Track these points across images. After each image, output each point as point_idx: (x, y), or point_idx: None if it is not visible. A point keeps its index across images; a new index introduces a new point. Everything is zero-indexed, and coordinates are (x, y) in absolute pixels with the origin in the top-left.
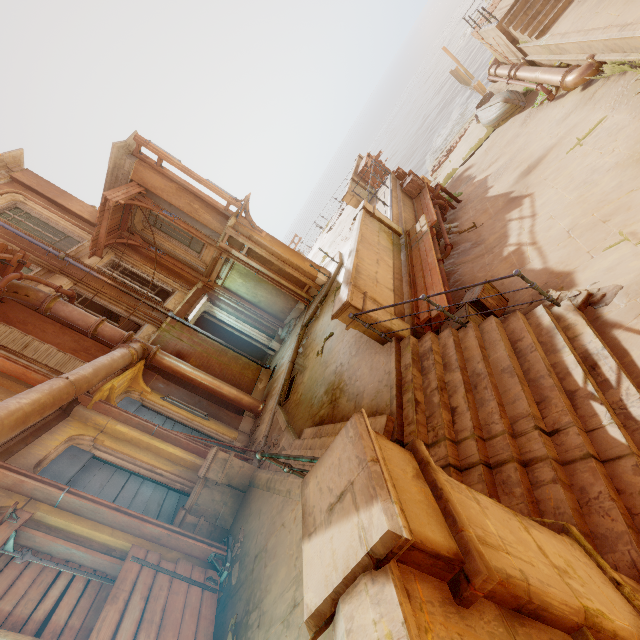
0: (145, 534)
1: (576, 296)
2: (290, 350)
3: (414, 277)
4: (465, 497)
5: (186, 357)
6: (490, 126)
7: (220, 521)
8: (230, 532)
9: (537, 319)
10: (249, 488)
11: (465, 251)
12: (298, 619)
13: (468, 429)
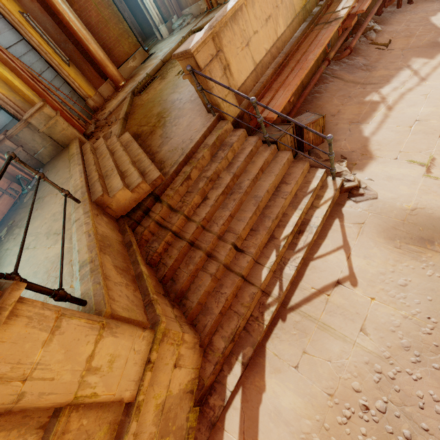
0: None
1: (349, 181)
2: (169, 48)
3: (288, 63)
4: (38, 330)
5: None
6: None
7: (38, 156)
8: (44, 167)
9: (312, 177)
10: (67, 147)
11: (353, 67)
12: (23, 256)
13: (200, 217)
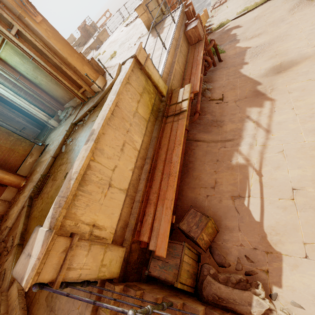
0: None
1: None
2: (57, 142)
3: (156, 162)
4: None
5: None
6: None
7: None
8: None
9: None
10: None
11: (207, 125)
12: None
13: None
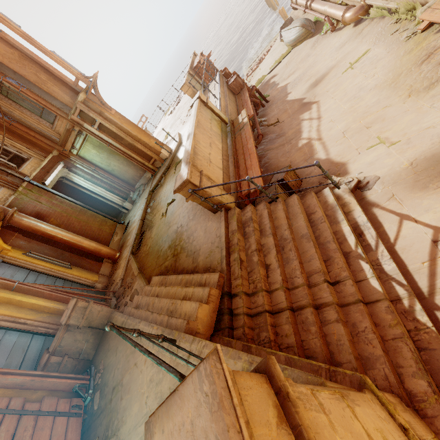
0: (7, 384)
1: (350, 182)
2: (140, 210)
3: (237, 159)
4: (315, 412)
5: (46, 217)
6: (290, 45)
7: (83, 355)
8: (92, 362)
9: (325, 198)
10: None
11: (272, 140)
12: None
13: (278, 282)
